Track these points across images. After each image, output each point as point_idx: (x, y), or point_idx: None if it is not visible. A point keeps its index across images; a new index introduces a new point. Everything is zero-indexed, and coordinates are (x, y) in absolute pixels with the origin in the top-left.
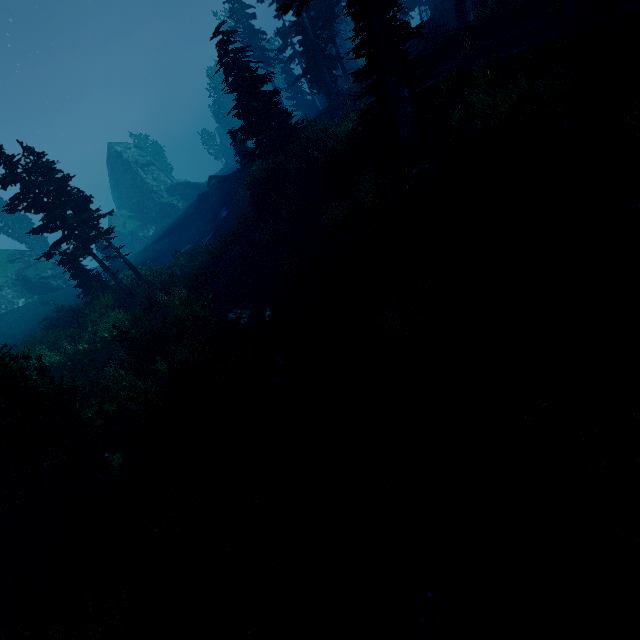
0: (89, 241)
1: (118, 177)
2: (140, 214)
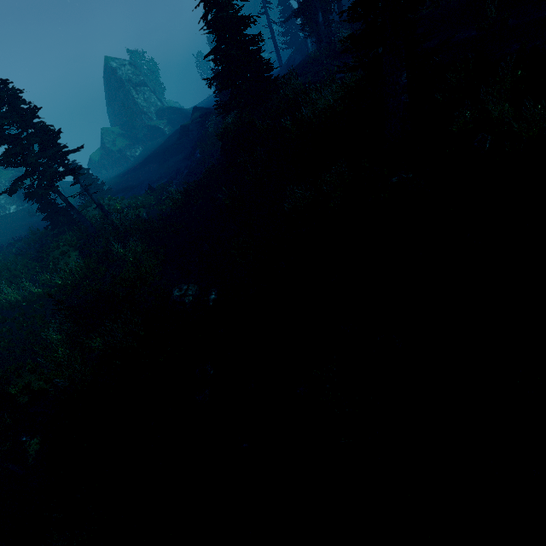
0: (52, 180)
1: (112, 93)
2: (130, 133)
